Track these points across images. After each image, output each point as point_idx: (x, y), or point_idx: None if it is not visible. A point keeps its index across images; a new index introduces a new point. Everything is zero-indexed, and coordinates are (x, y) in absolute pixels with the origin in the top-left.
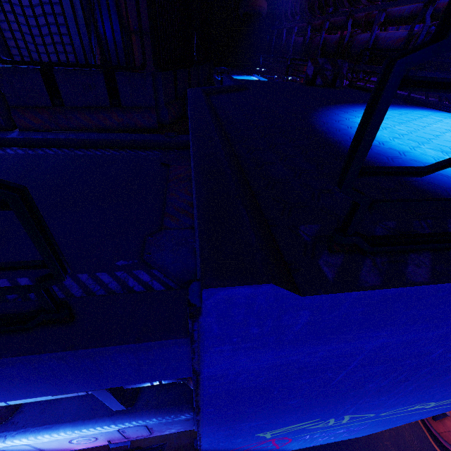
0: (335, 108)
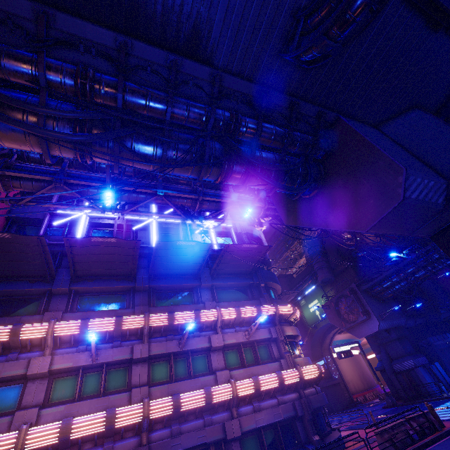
0: None
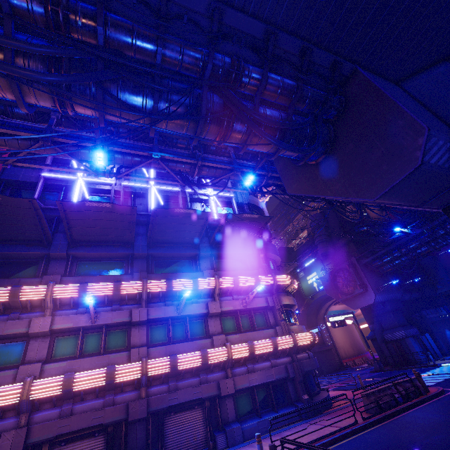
0: None
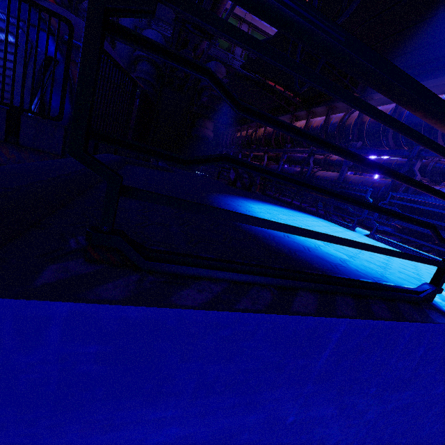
0: (239, 197)
